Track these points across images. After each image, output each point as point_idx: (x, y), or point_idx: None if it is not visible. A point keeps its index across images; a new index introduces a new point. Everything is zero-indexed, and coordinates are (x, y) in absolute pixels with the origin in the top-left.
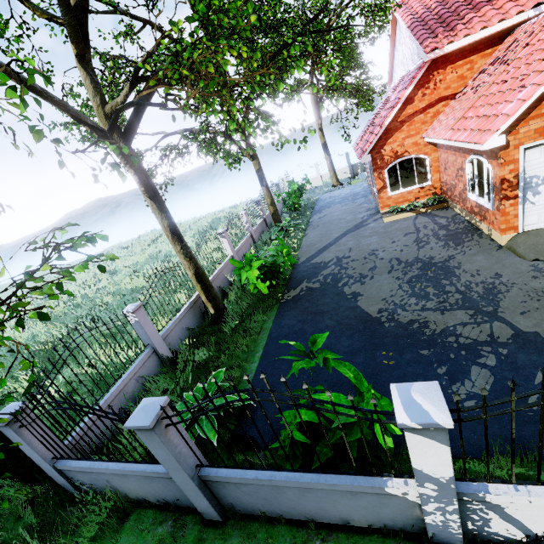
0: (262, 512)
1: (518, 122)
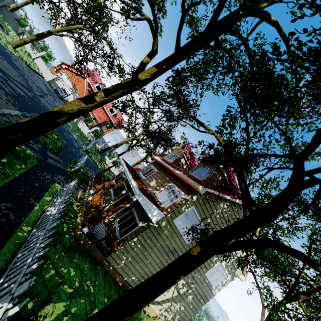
0: (3, 14)
1: (67, 69)
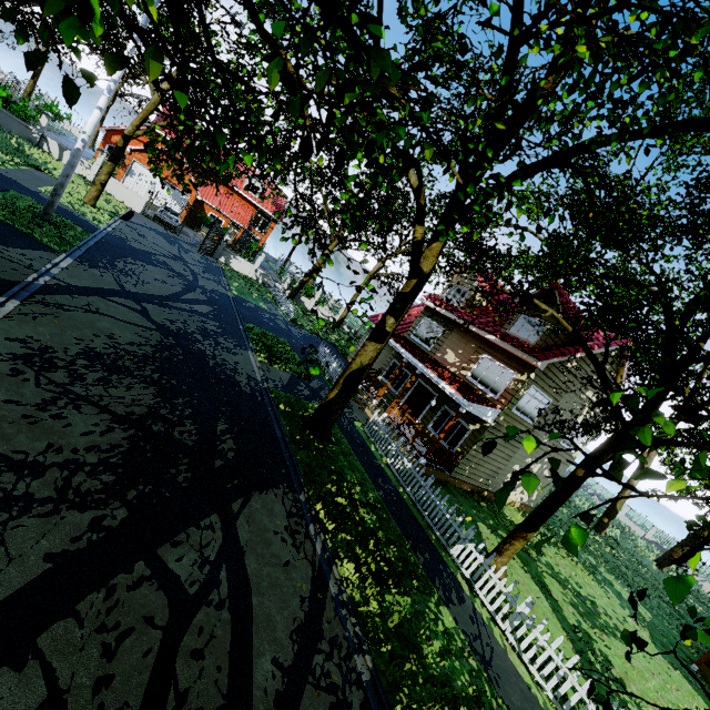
0: None
1: (137, 152)
